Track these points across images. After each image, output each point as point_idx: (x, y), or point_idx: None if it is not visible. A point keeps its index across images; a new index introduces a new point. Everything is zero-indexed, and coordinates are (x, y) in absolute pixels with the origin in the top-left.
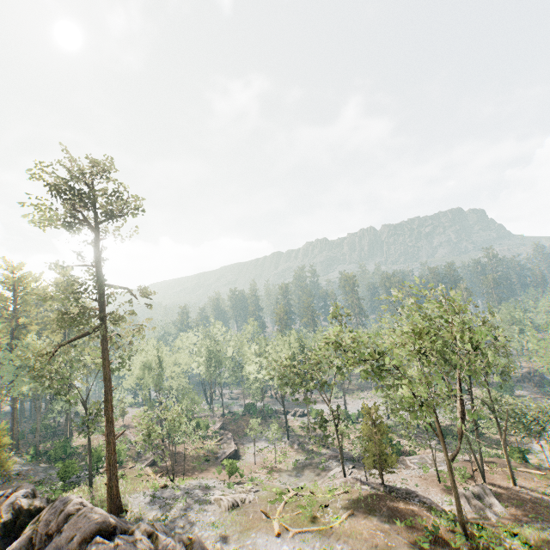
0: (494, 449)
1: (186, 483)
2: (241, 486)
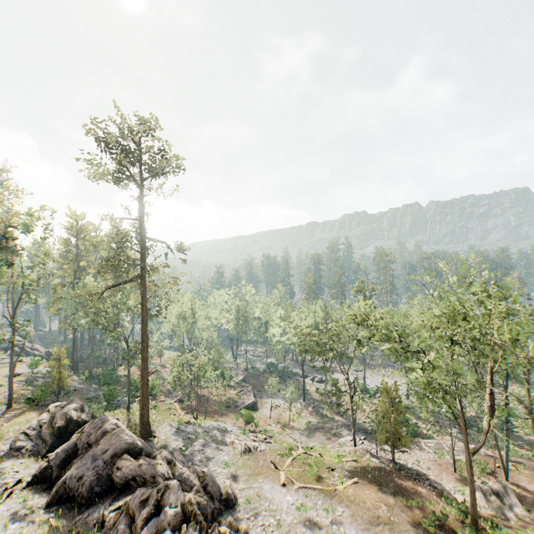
0: (523, 450)
1: (207, 423)
2: (255, 435)
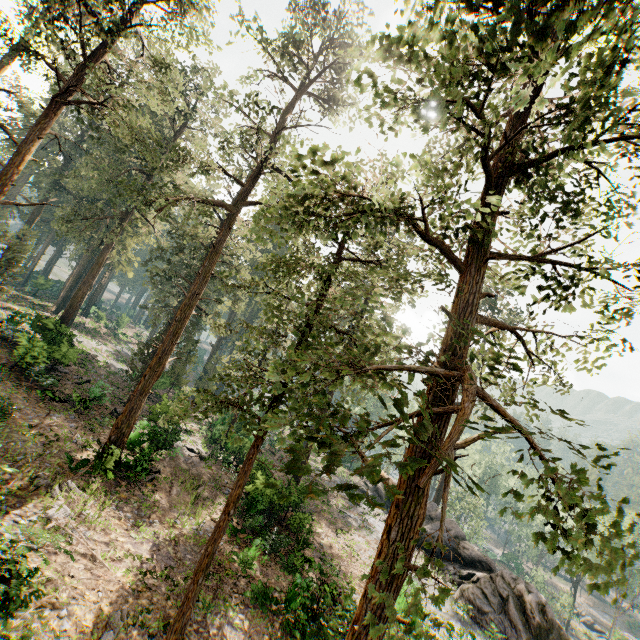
0: None
1: None
2: None
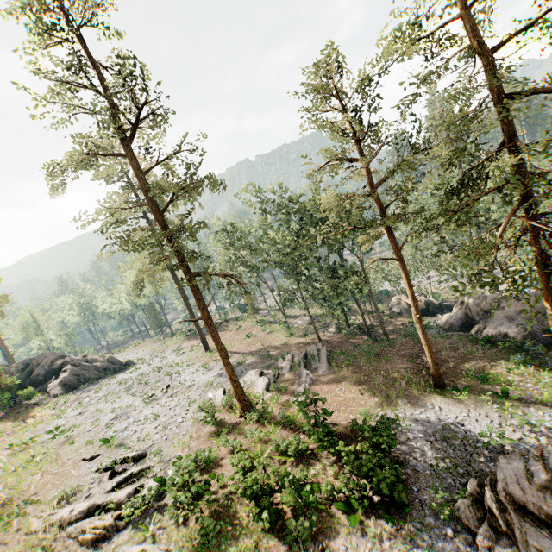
0: None
1: None
2: None
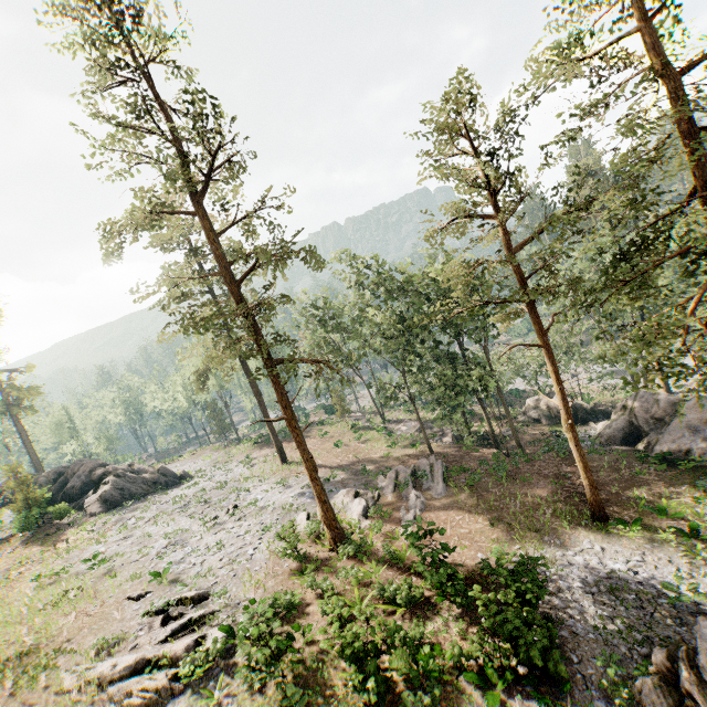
0: None
1: None
2: None
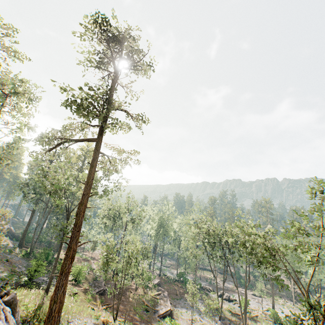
0: None
1: None
2: None
